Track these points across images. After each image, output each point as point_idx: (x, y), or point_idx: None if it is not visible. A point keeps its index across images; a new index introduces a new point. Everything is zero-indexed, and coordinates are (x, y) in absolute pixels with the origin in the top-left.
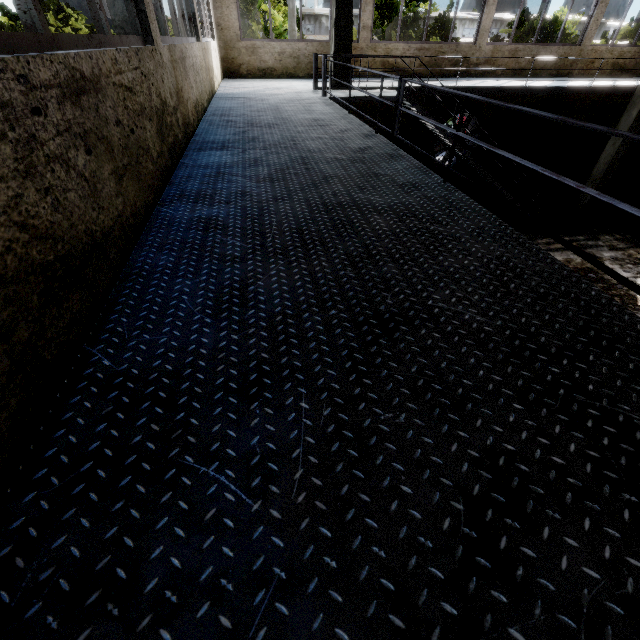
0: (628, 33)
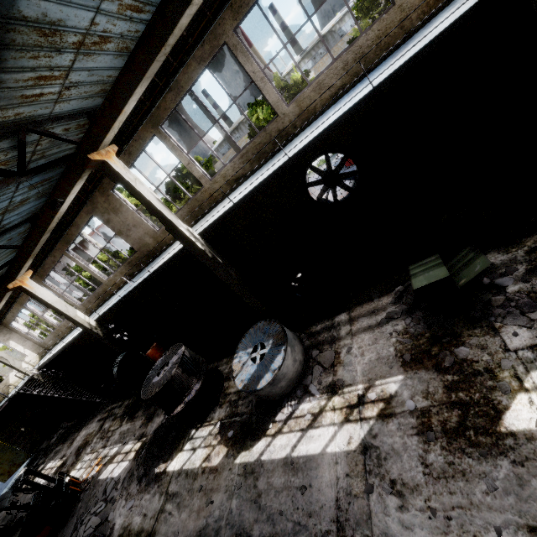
0: (357, 15)
